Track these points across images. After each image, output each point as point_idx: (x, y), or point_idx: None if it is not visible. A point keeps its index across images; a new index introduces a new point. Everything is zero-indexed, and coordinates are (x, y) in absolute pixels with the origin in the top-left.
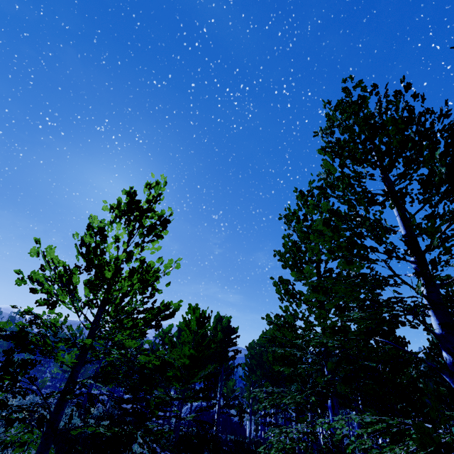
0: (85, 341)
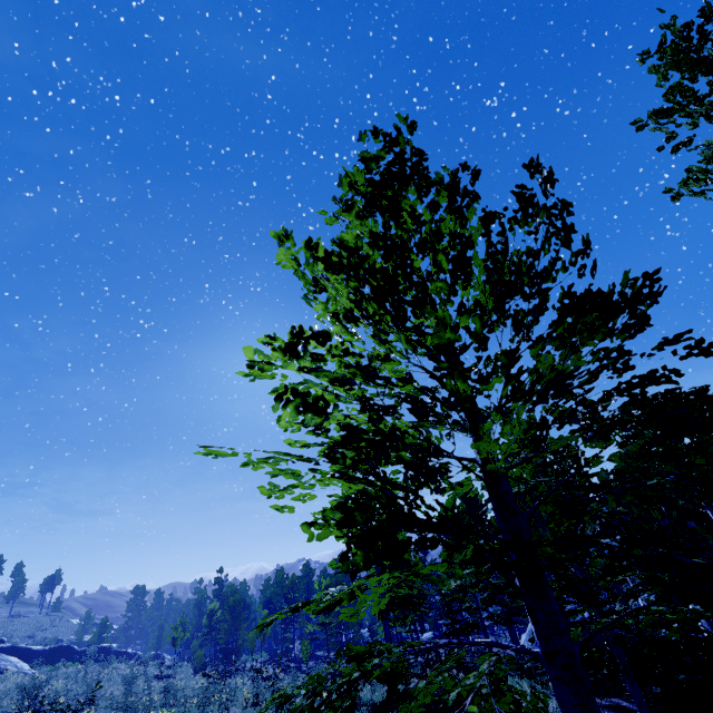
0: (539, 366)
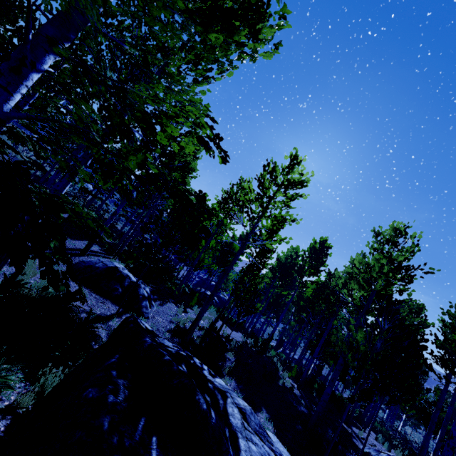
0: None
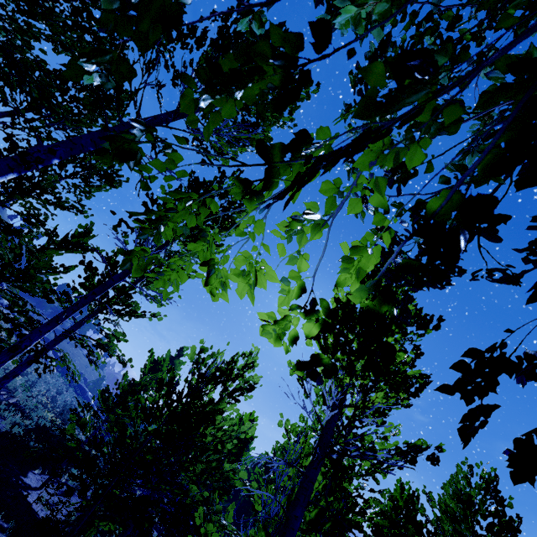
0: None
